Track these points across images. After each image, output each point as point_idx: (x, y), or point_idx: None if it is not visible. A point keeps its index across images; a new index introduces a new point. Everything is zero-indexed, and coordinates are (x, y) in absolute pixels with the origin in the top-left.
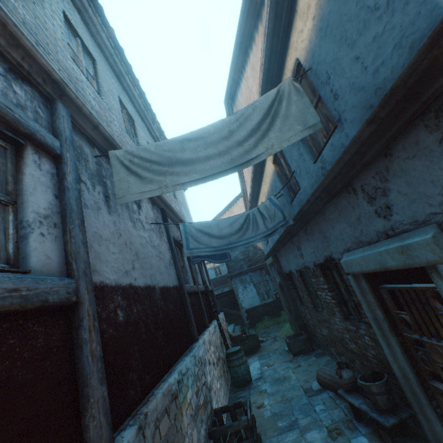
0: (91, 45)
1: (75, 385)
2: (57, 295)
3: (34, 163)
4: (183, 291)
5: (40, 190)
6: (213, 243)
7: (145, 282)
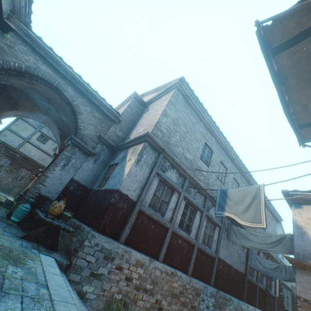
0: (239, 178)
1: (211, 272)
2: (213, 255)
3: (216, 229)
4: (245, 277)
5: (215, 235)
6: (260, 266)
7: (229, 263)
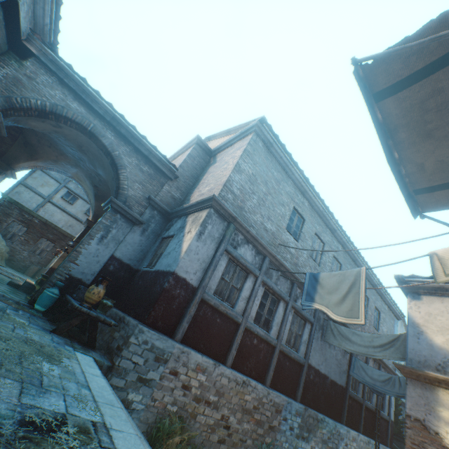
0: (342, 257)
1: (297, 383)
2: (301, 361)
3: (307, 326)
4: (346, 392)
5: (305, 334)
6: (365, 377)
7: (324, 372)
